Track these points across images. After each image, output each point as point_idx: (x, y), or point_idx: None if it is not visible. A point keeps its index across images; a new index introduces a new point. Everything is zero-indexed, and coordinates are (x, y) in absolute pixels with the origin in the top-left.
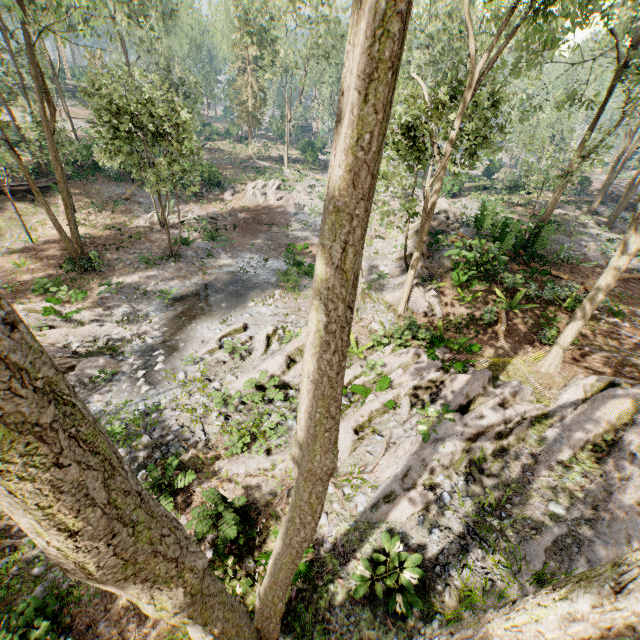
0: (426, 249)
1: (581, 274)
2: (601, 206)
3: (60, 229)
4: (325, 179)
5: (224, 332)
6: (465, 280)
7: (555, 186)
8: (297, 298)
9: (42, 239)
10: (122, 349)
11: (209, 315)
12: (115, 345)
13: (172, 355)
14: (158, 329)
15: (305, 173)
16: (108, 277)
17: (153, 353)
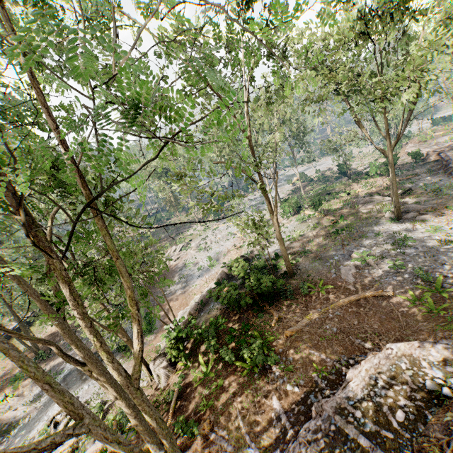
0: (197, 308)
1: (305, 308)
2: (428, 176)
3: (24, 344)
4: (219, 226)
5: (58, 410)
6: (200, 341)
7: (382, 172)
8: (124, 362)
9: (44, 336)
10: (12, 430)
11: (70, 389)
12: (11, 427)
13: (25, 435)
14: (39, 408)
15: (211, 224)
16: (49, 362)
17: (20, 433)
